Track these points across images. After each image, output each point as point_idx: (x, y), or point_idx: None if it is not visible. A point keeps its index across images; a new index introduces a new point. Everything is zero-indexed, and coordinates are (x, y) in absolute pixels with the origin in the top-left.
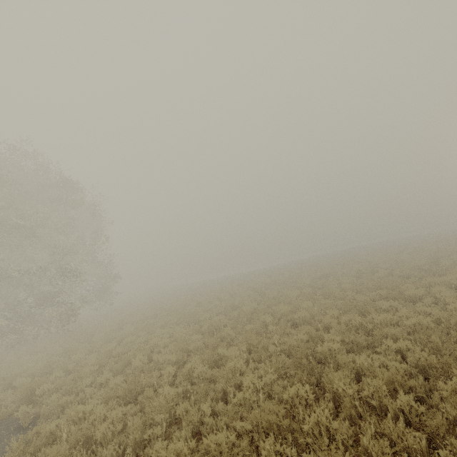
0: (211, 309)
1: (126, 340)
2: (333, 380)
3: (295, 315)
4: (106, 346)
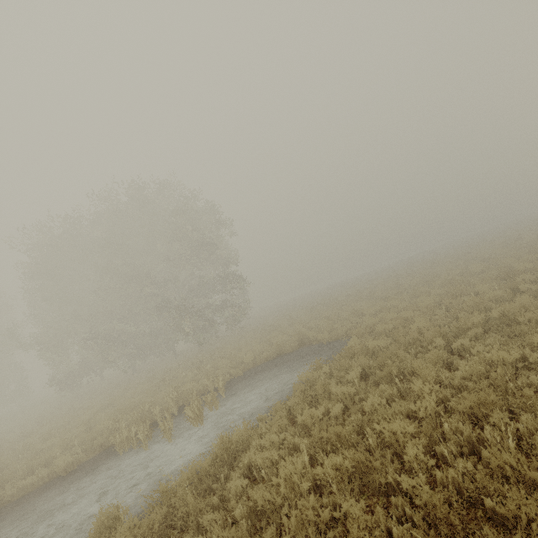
0: (374, 291)
1: (323, 315)
2: None
3: (473, 270)
4: (308, 322)
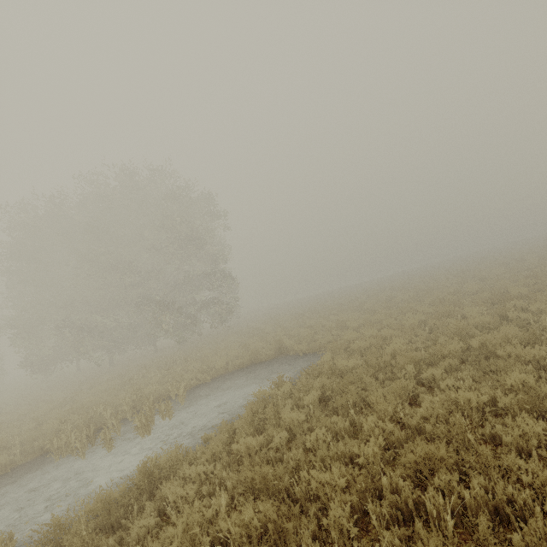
0: (365, 302)
1: (308, 323)
2: (536, 298)
3: (467, 289)
4: (291, 329)
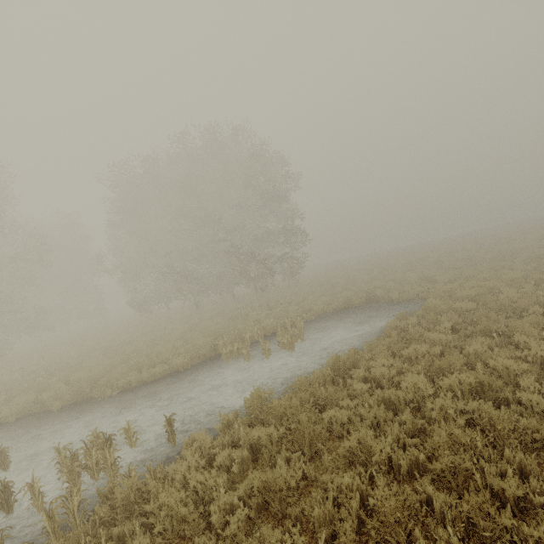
0: (440, 261)
1: (387, 278)
2: None
3: None
4: (369, 283)
